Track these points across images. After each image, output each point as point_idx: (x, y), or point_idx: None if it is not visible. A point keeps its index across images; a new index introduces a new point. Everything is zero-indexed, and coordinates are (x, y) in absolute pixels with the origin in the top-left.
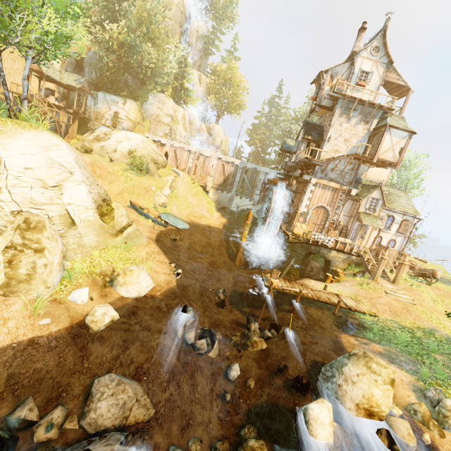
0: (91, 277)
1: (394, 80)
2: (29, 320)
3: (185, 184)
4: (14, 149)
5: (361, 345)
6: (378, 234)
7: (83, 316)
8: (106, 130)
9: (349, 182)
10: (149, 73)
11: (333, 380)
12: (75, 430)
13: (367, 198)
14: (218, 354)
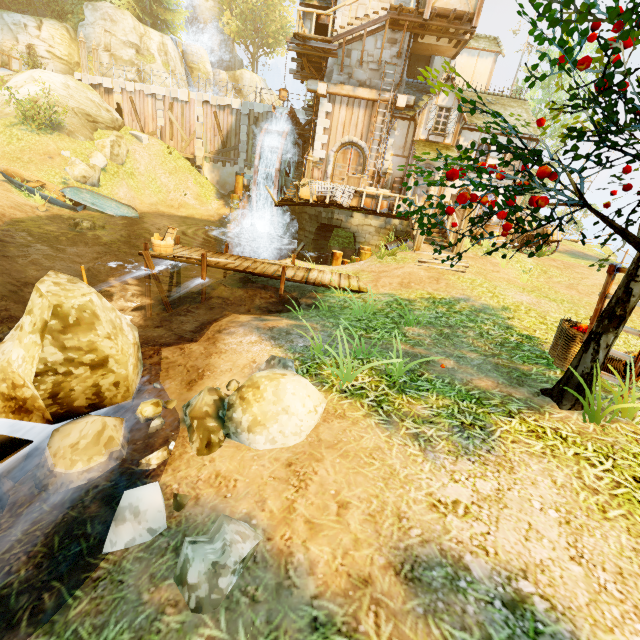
0: None
1: None
2: None
3: (153, 156)
4: None
5: (247, 322)
6: None
7: None
8: (3, 73)
9: (396, 84)
10: None
11: None
12: None
13: (429, 109)
14: None
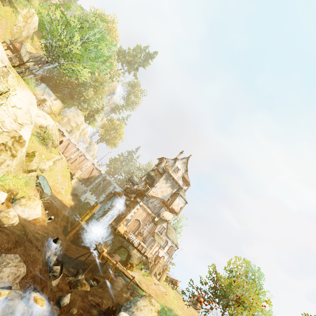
0: (2, 189)
1: (186, 177)
2: None
3: (62, 166)
4: (18, 93)
5: None
6: (159, 248)
7: None
8: None
9: (156, 213)
10: (82, 99)
11: (130, 309)
12: None
13: (161, 225)
14: (57, 285)
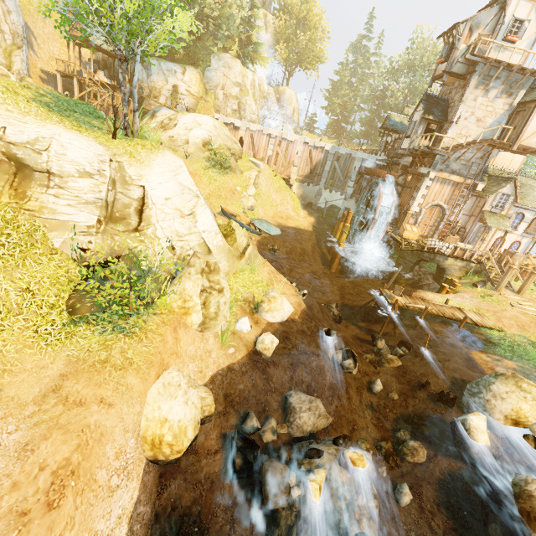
0: (238, 305)
1: None
2: (222, 351)
3: (267, 179)
4: (153, 179)
5: (494, 362)
6: (503, 237)
7: (252, 344)
8: (169, 113)
9: (476, 175)
10: (211, 26)
11: (480, 395)
12: (284, 434)
13: (496, 194)
14: (358, 370)
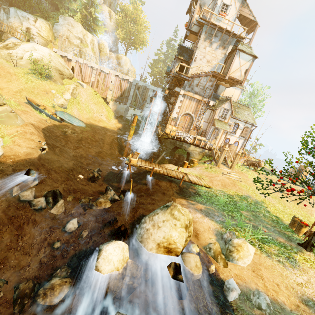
0: None
1: (246, 15)
2: None
3: (88, 95)
4: None
5: (188, 205)
6: (225, 135)
7: None
8: (15, 40)
9: (209, 96)
10: None
11: (145, 226)
12: None
13: (220, 108)
14: (64, 211)
